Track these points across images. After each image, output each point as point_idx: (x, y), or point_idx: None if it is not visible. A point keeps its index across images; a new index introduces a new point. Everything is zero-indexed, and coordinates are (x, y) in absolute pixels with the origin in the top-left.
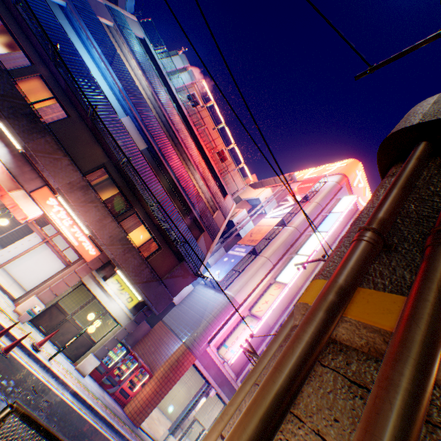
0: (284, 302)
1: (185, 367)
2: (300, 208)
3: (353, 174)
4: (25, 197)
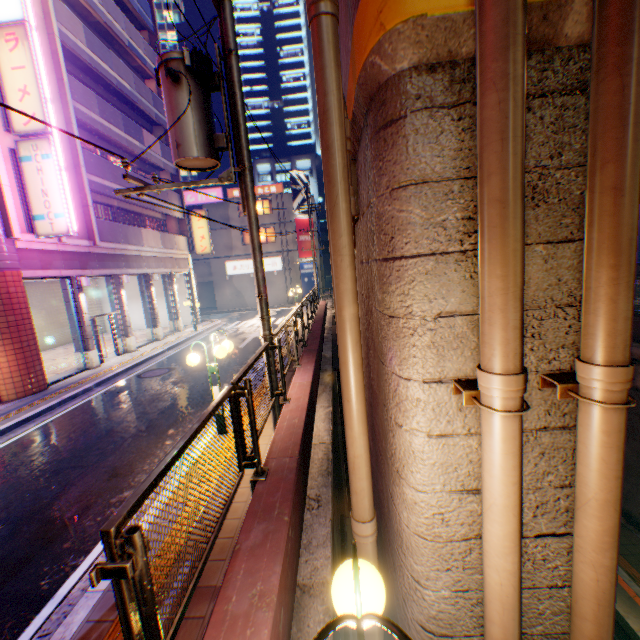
0: (50, 74)
1: (21, 294)
2: None
3: None
4: None
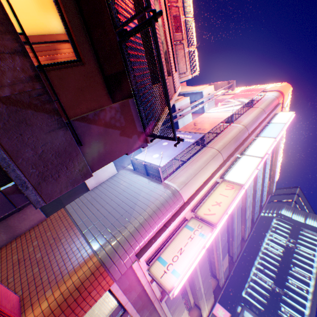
0: None
1: (92, 299)
2: (245, 110)
3: (286, 96)
4: None
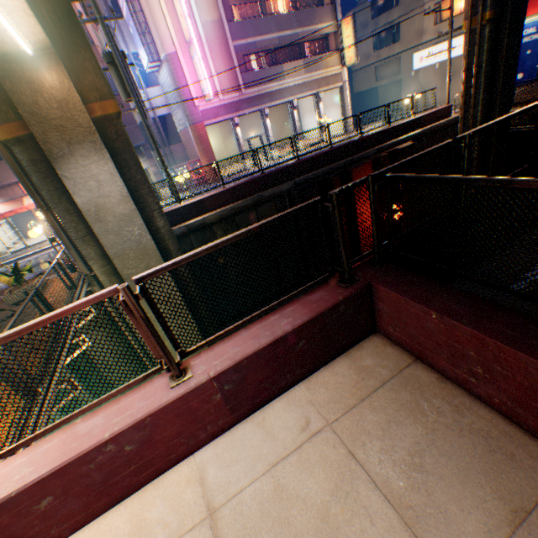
0: None
1: (205, 135)
2: None
3: None
4: (30, 199)
